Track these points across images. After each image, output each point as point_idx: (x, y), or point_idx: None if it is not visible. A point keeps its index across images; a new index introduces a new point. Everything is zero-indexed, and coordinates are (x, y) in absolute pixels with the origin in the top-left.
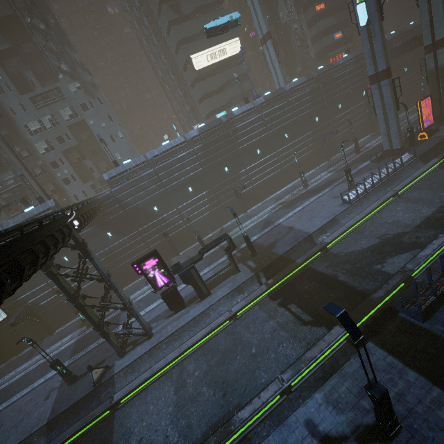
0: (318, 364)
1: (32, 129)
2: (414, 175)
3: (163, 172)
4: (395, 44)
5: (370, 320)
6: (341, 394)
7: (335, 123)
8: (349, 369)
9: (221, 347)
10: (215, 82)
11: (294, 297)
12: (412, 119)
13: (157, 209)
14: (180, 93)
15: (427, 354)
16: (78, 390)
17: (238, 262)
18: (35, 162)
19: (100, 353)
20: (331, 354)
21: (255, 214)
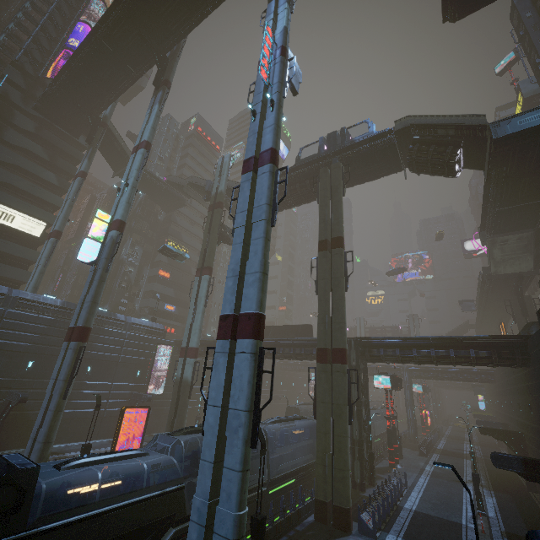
0: None
1: None
2: None
3: None
4: None
5: None
6: None
7: None
8: None
9: None
10: None
11: None
12: None
13: None
14: None
15: None
16: None
17: None
18: None
19: None
20: None
21: None
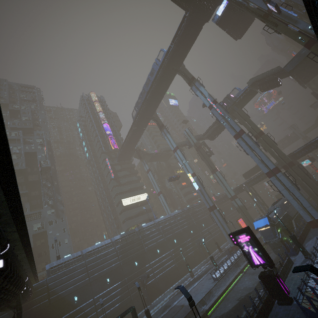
0: None
1: None
2: None
3: (91, 264)
4: (219, 197)
5: None
6: None
7: (203, 234)
8: None
9: None
10: (133, 212)
11: None
12: None
13: (77, 299)
14: (112, 217)
15: None
16: None
17: None
18: None
19: None
20: None
21: (157, 303)
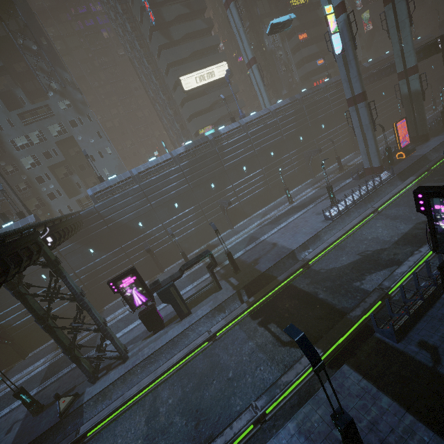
0: (294, 389)
1: (19, 144)
2: (392, 193)
3: (148, 188)
4: (372, 71)
5: (348, 340)
6: (314, 423)
7: (319, 142)
8: (324, 395)
9: (198, 370)
10: (204, 102)
11: (274, 316)
12: (391, 139)
13: (141, 225)
14: (170, 112)
15: (401, 377)
16: (43, 422)
17: (221, 279)
18: (20, 177)
19: (71, 379)
20: (308, 377)
21: (241, 229)
